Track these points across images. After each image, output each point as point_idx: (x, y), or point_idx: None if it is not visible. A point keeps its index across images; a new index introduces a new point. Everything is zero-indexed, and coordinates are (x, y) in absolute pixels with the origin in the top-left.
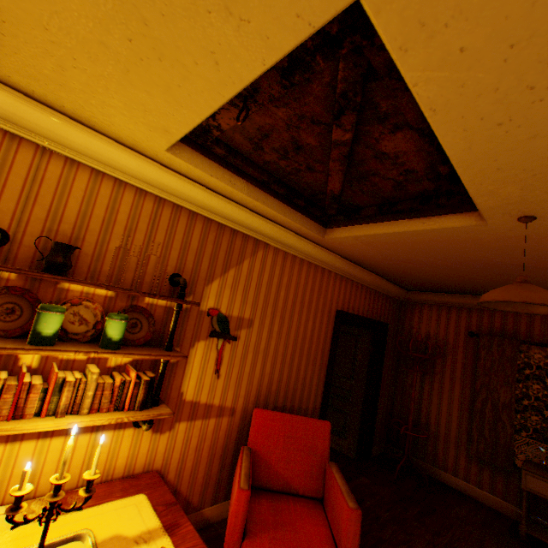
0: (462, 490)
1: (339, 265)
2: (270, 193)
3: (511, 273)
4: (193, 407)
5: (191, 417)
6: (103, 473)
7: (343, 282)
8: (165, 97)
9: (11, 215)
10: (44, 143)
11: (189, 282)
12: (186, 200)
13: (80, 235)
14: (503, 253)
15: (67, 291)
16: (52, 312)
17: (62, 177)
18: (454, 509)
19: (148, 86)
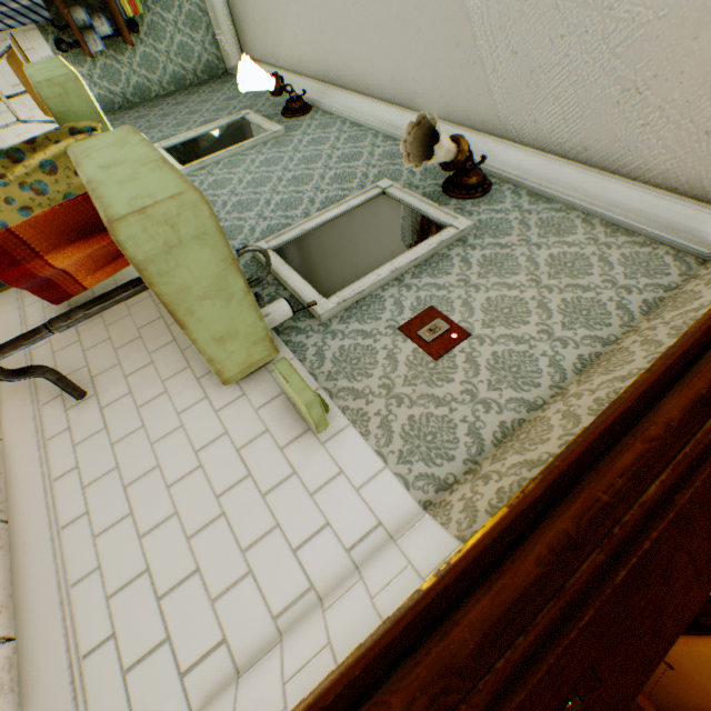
0: None
1: None
2: None
3: None
4: None
5: None
6: None
7: None
8: None
9: None
10: None
11: None
12: None
13: None
14: None
15: None
16: None
17: None
18: None
19: None
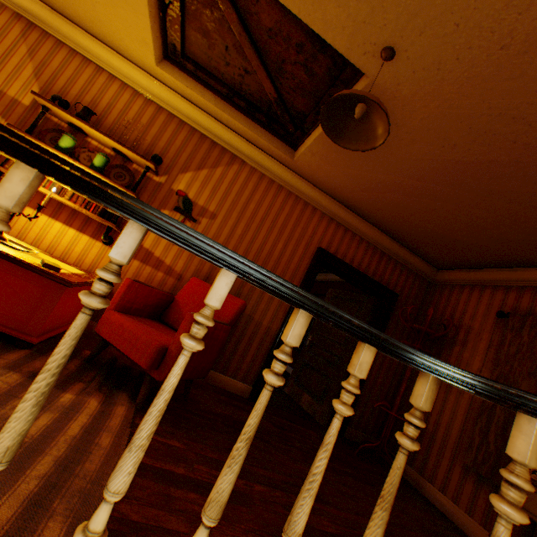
0: (447, 512)
1: (326, 204)
2: (234, 107)
3: (494, 189)
4: (148, 254)
5: (144, 261)
6: (76, 260)
7: (333, 226)
8: (129, 8)
9: (75, 97)
10: (100, 64)
11: (168, 167)
12: (177, 111)
13: (106, 116)
14: (438, 137)
15: (89, 144)
16: (67, 136)
17: (105, 84)
18: (404, 503)
19: (120, 2)
